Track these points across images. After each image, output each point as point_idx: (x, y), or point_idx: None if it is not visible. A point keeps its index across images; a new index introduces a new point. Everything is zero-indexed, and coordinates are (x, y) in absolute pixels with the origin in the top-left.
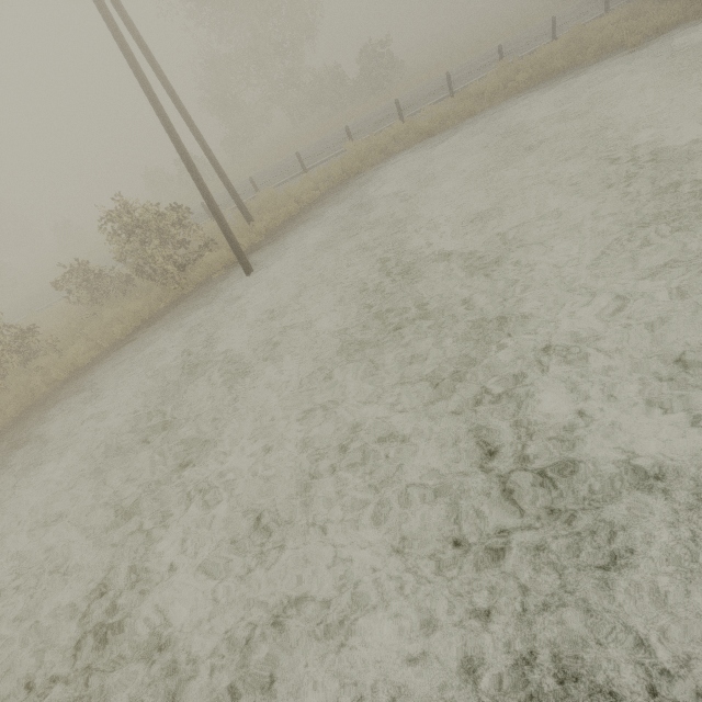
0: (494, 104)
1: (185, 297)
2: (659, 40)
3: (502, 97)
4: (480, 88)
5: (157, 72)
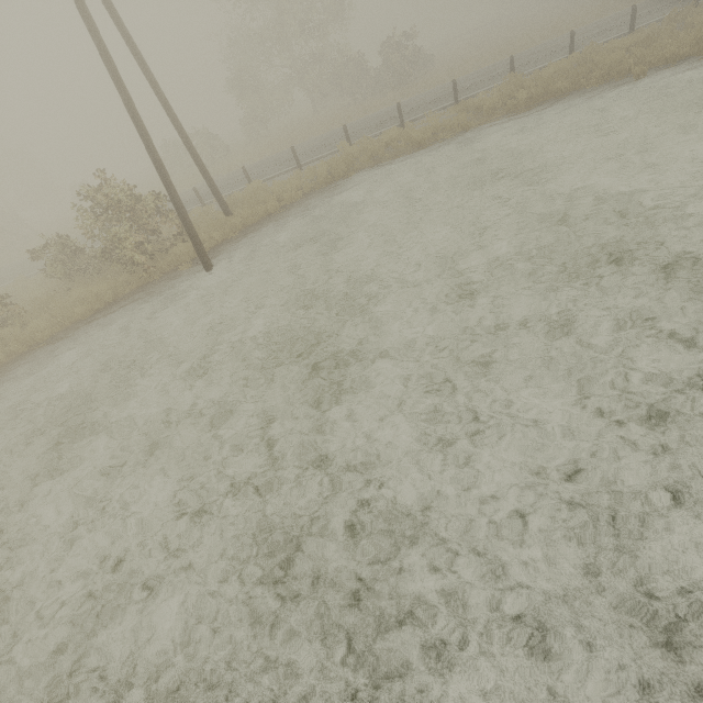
0: (490, 121)
1: (149, 286)
2: (664, 73)
3: (500, 113)
4: (481, 101)
5: (138, 60)
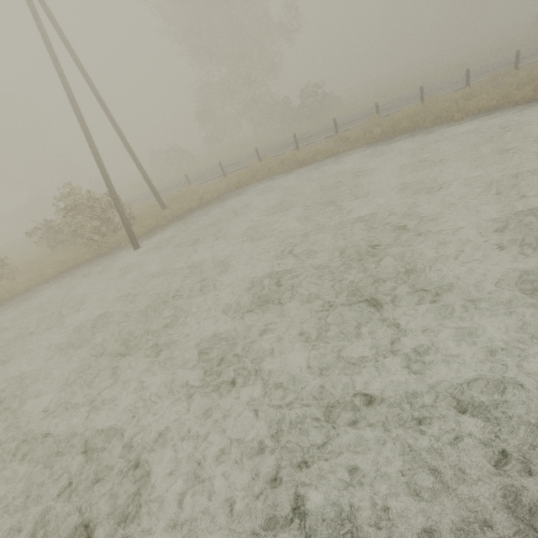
0: (353, 148)
1: (98, 256)
2: (476, 119)
3: (361, 143)
4: (350, 134)
5: (105, 112)
